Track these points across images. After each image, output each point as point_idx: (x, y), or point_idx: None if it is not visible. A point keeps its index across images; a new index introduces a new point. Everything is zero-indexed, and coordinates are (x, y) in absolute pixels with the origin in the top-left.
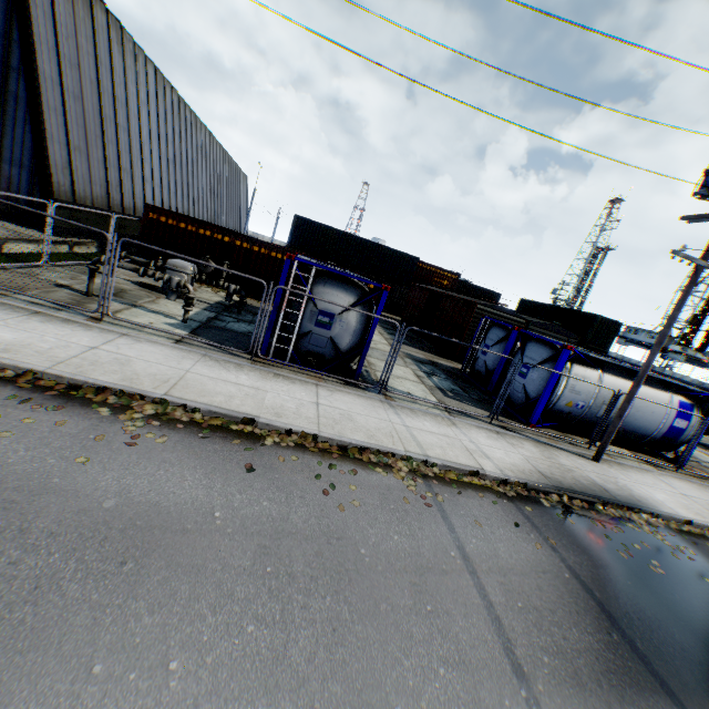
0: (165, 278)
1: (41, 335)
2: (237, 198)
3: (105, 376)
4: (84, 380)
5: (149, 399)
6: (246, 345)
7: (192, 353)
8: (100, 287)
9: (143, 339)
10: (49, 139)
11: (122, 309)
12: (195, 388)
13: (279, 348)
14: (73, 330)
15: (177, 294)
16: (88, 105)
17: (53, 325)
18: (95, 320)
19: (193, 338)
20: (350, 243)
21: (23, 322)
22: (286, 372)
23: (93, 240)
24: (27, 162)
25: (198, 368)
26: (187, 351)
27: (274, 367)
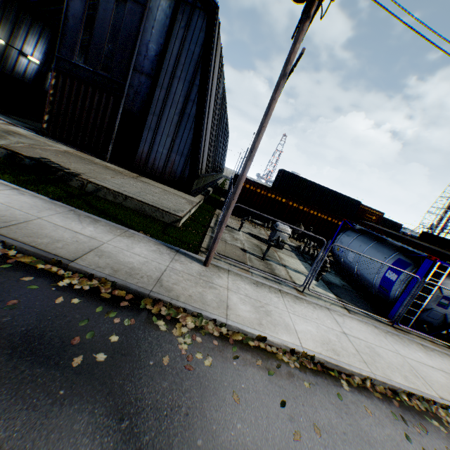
0: (315, 254)
1: (315, 322)
2: (225, 149)
3: (395, 376)
4: (398, 386)
5: (435, 403)
6: (363, 303)
7: (370, 326)
8: (251, 246)
9: (338, 312)
10: (202, 140)
11: (287, 273)
12: (432, 381)
13: (404, 317)
14: (312, 310)
15: (280, 246)
16: (210, 115)
17: (301, 306)
18: (300, 292)
19: (357, 308)
20: (316, 189)
21: (293, 307)
22: (418, 340)
23: (202, 195)
24: (185, 152)
25: (396, 347)
26: (365, 323)
27: (406, 333)
